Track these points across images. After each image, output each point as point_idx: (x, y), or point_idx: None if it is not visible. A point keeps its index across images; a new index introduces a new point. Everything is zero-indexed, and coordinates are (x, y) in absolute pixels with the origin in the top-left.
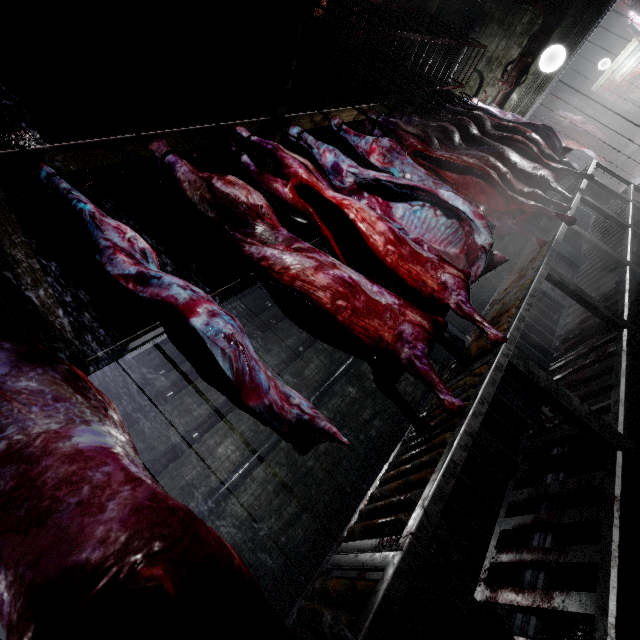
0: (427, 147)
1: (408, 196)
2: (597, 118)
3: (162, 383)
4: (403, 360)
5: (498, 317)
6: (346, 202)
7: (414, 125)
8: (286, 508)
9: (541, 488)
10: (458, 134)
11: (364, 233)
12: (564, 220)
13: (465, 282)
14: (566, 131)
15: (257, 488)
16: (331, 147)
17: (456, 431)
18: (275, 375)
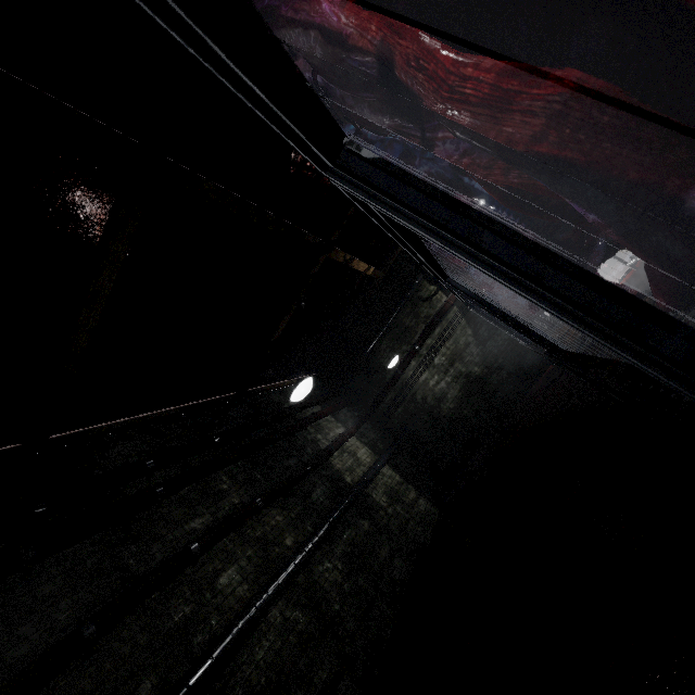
0: None
1: None
2: None
3: (144, 484)
4: None
5: None
6: None
7: None
8: (317, 671)
9: None
10: None
11: None
12: None
13: None
14: None
15: (275, 639)
16: None
17: None
18: (284, 491)
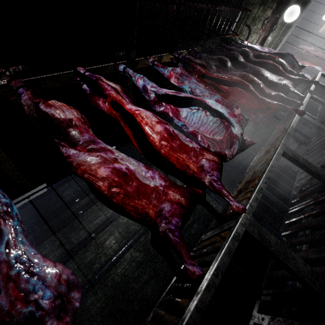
0: (208, 71)
1: (189, 104)
2: (323, 48)
3: (77, 206)
4: (160, 232)
5: (248, 183)
6: (137, 112)
7: (200, 58)
8: (142, 276)
9: (276, 321)
10: (230, 62)
11: (147, 133)
12: (297, 113)
13: (218, 164)
14: (303, 56)
15: (126, 264)
16: (141, 75)
17: (190, 304)
18: None
